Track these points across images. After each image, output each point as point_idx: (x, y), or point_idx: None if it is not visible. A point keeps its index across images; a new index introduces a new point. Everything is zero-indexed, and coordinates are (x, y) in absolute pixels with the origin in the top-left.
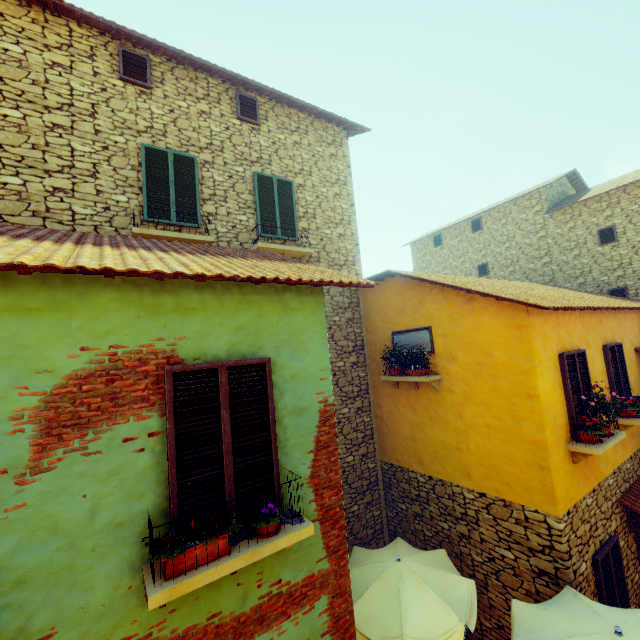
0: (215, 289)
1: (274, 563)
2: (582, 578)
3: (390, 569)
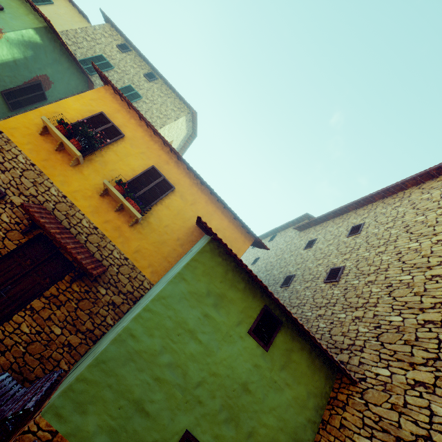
0: None
1: None
2: None
3: None
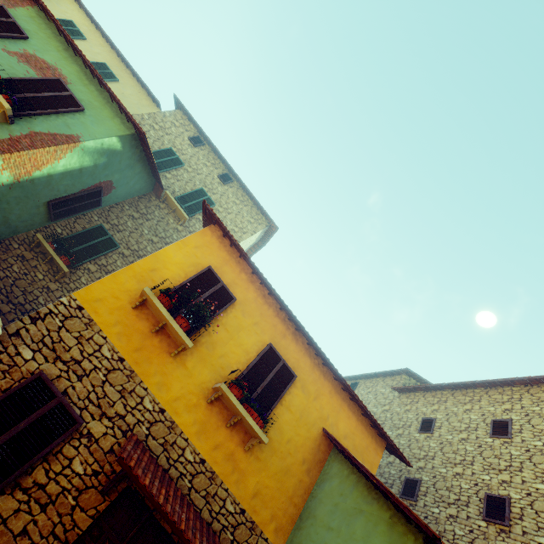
0: (101, 95)
1: None
2: (13, 353)
3: None
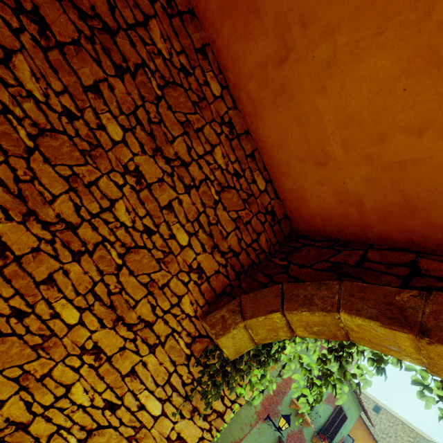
0: (352, 395)
1: None
2: None
3: None
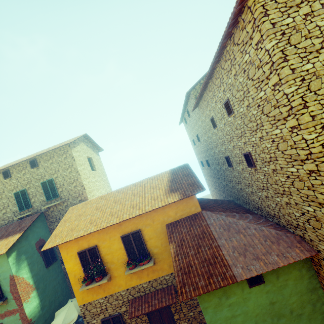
0: None
1: (6, 306)
2: None
3: (68, 303)
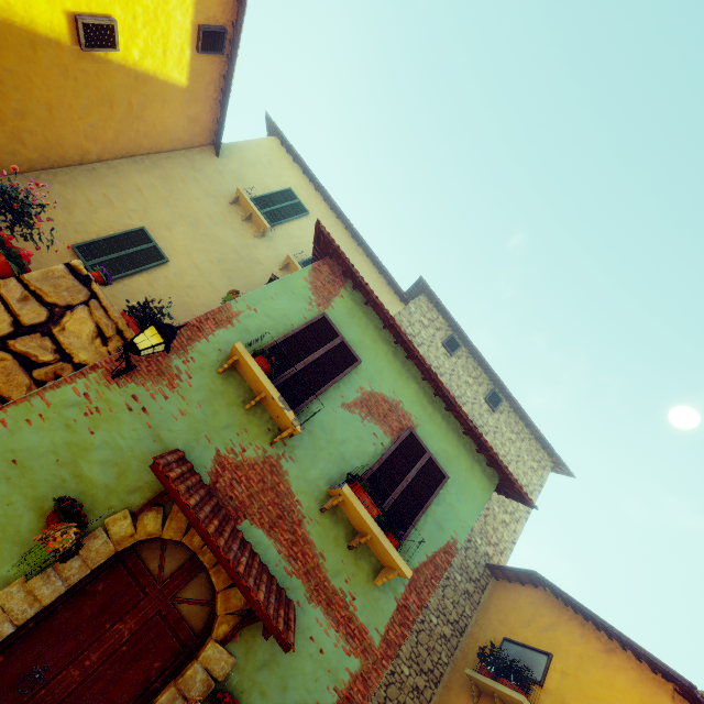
0: (449, 425)
1: (361, 583)
2: None
3: None
